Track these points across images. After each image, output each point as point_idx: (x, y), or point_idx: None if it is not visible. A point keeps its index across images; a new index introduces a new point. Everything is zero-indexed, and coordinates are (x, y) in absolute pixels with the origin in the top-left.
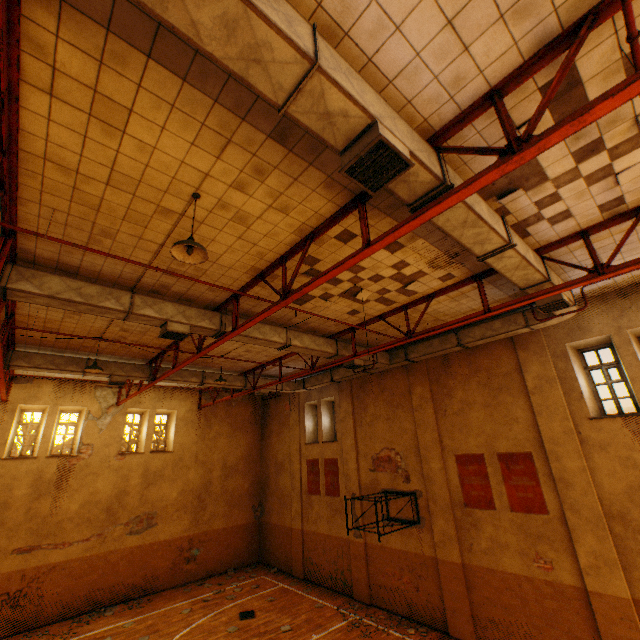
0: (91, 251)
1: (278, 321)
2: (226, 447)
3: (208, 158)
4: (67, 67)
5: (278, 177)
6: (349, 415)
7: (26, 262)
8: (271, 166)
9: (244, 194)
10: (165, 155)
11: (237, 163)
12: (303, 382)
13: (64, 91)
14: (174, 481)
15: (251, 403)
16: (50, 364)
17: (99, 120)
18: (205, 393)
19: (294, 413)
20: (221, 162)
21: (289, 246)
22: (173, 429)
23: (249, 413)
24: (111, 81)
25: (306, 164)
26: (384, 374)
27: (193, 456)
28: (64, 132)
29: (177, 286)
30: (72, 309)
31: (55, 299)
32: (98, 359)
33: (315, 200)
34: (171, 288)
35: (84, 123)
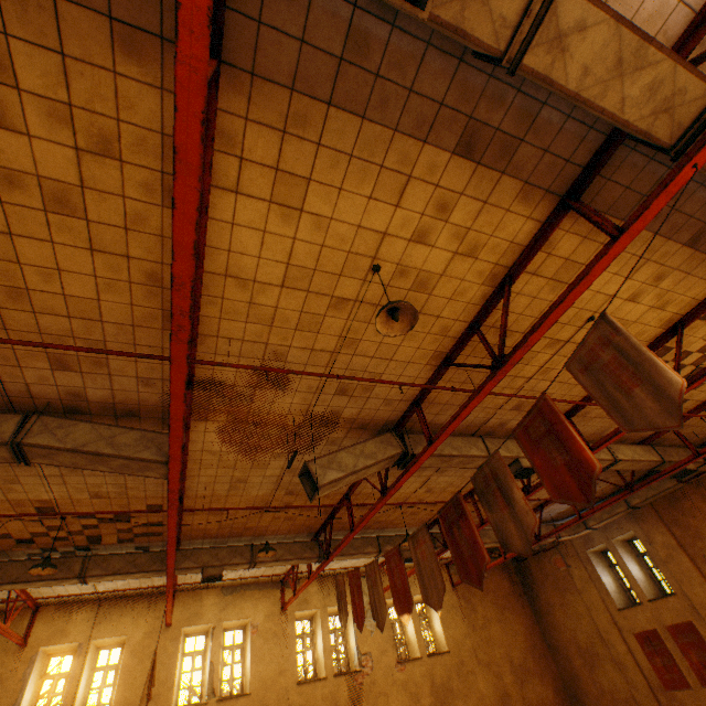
0: (502, 395)
1: (588, 437)
2: (502, 636)
3: (619, 281)
4: (557, 250)
5: (672, 277)
6: (675, 550)
7: (402, 431)
8: (671, 269)
9: (632, 303)
10: (585, 291)
11: (642, 277)
12: (581, 520)
13: (543, 268)
14: (466, 696)
15: (502, 569)
16: (351, 549)
17: (553, 281)
18: (451, 565)
19: (576, 569)
20: (629, 281)
21: (647, 342)
22: (437, 620)
23: (506, 583)
24: (582, 248)
25: (704, 256)
26: (702, 481)
27: (472, 655)
28: (520, 299)
29: (512, 421)
30: (444, 465)
31: (440, 457)
32: (384, 535)
33: (696, 287)
34: (505, 425)
35: (540, 287)
